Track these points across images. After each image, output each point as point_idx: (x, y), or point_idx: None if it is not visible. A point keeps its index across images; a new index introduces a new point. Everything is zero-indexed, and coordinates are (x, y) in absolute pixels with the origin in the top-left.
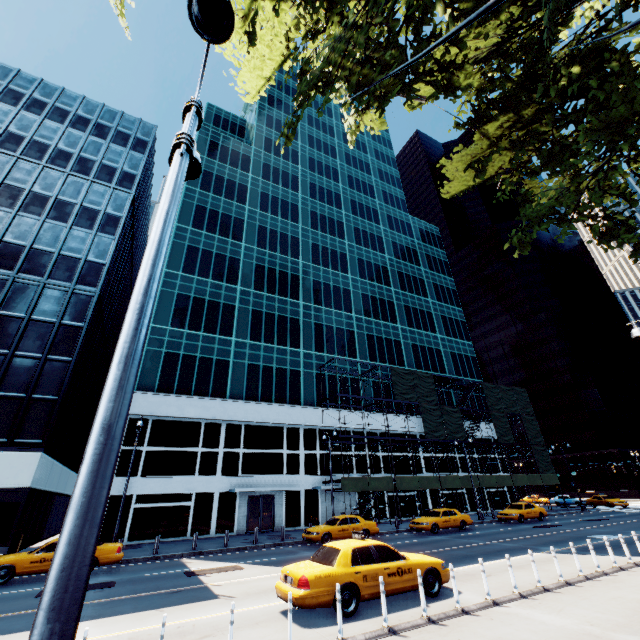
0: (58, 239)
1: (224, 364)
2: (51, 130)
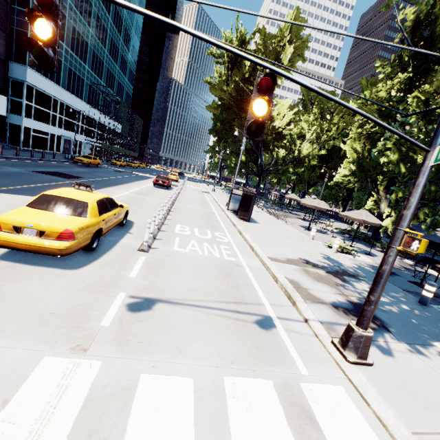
0: None
1: (61, 63)
2: None
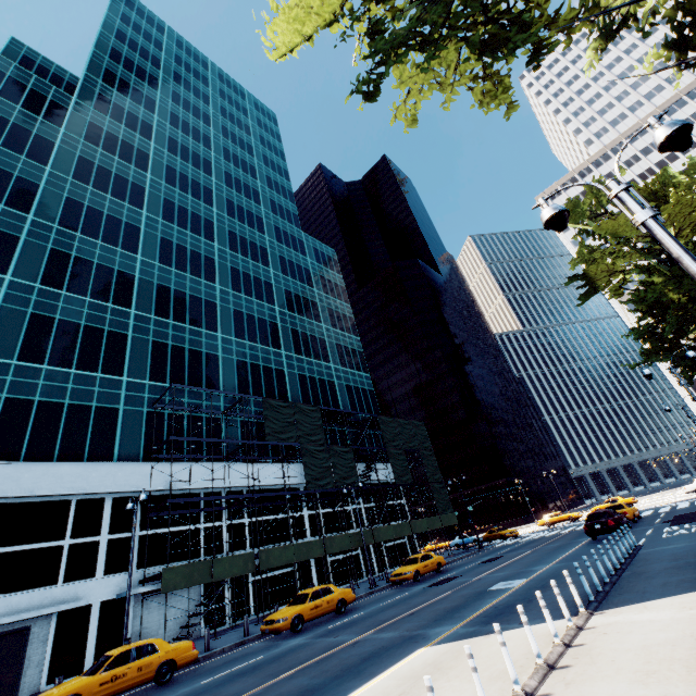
0: None
1: None
2: None
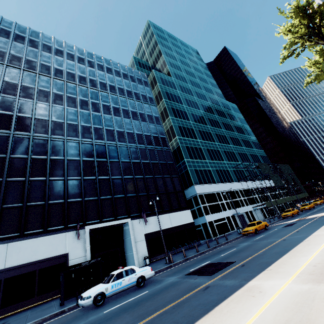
0: (148, 129)
1: (209, 171)
2: (119, 81)
